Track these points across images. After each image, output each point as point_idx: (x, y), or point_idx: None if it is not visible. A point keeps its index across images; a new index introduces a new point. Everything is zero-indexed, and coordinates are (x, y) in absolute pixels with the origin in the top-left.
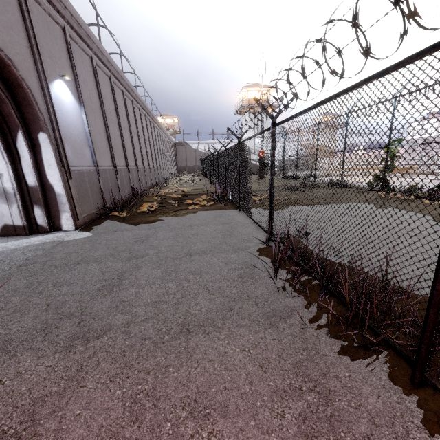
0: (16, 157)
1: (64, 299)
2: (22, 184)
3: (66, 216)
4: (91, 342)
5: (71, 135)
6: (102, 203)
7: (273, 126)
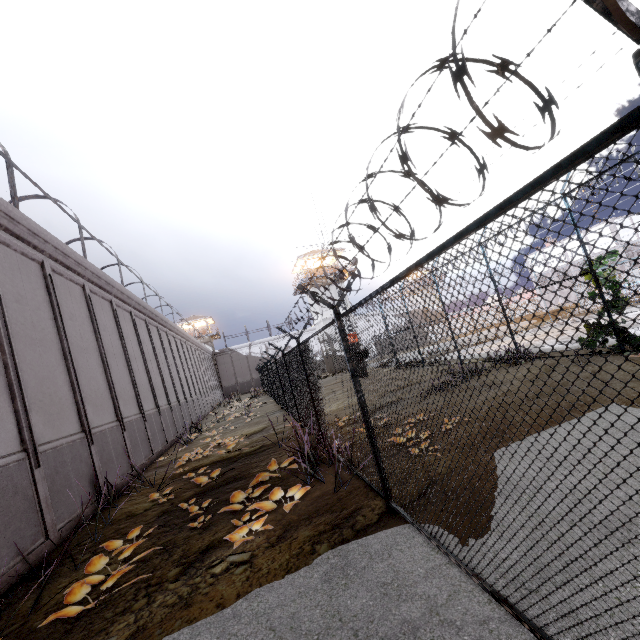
0: None
1: None
2: None
3: None
4: None
5: None
6: None
7: None
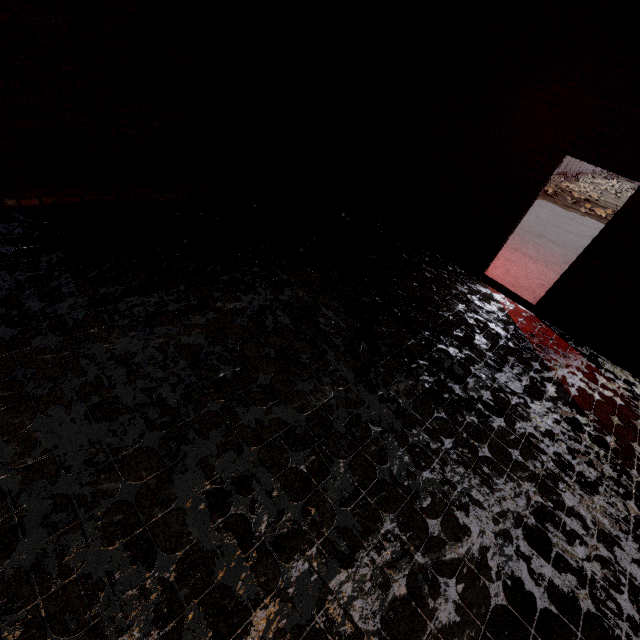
0: None
1: None
2: None
3: None
4: None
5: None
6: None
7: None
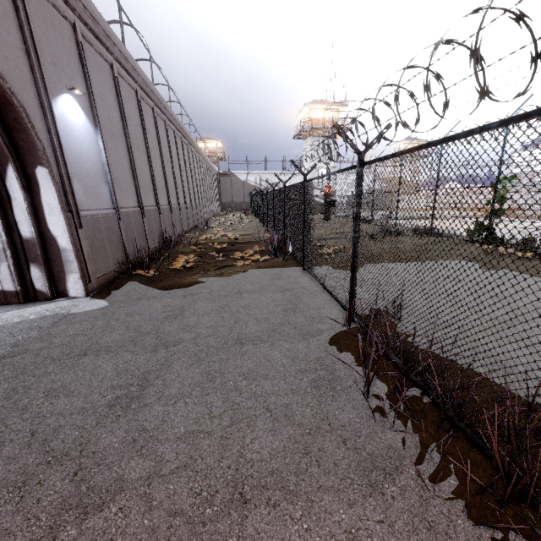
0: (5, 200)
1: (58, 423)
2: (14, 236)
3: (73, 278)
4: (90, 518)
5: (83, 169)
6: (123, 256)
7: (360, 164)
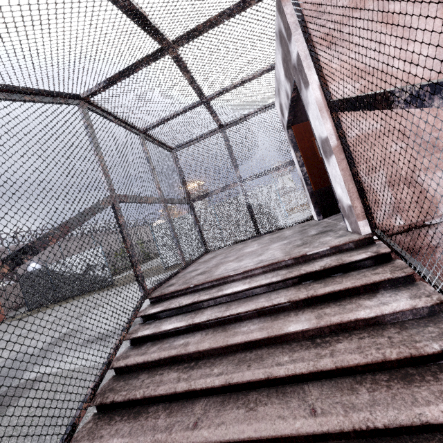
0: None
1: None
2: None
3: None
4: None
5: None
6: None
7: None
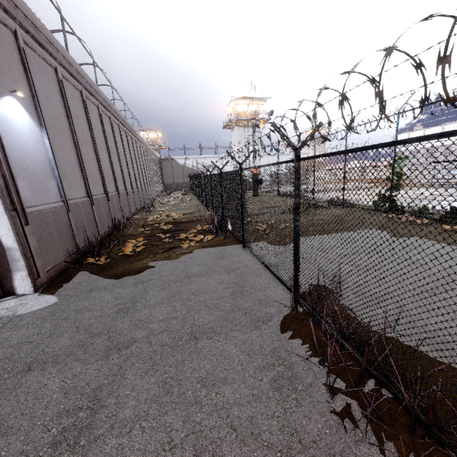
0: None
1: None
2: None
3: (20, 276)
4: None
5: (28, 166)
6: (73, 245)
7: (297, 159)
